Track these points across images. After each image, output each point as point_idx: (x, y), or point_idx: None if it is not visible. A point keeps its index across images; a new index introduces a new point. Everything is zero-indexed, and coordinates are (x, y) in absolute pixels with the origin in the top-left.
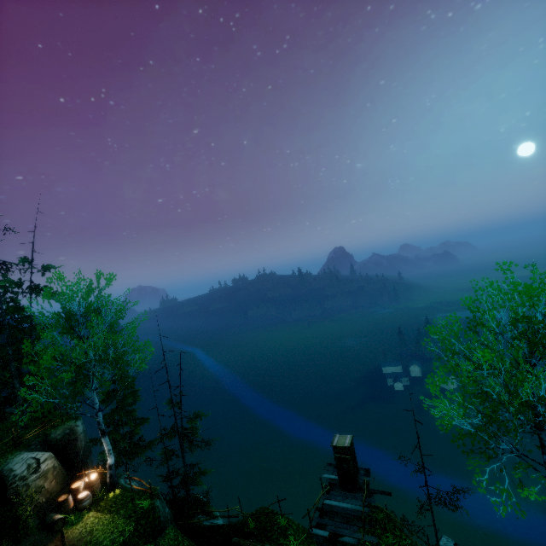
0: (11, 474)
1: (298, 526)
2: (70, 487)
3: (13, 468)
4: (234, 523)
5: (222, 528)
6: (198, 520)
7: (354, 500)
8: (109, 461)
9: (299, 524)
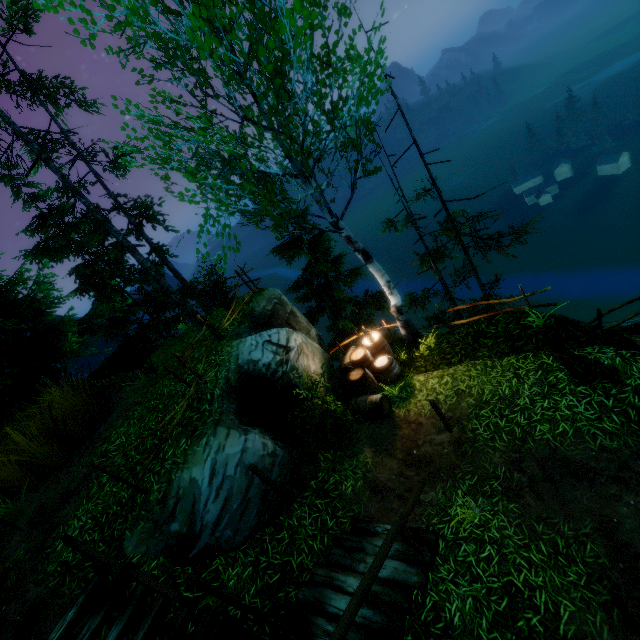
0: (259, 366)
1: None
2: (350, 361)
3: (253, 359)
4: None
5: None
6: (619, 322)
7: None
8: (395, 302)
9: None
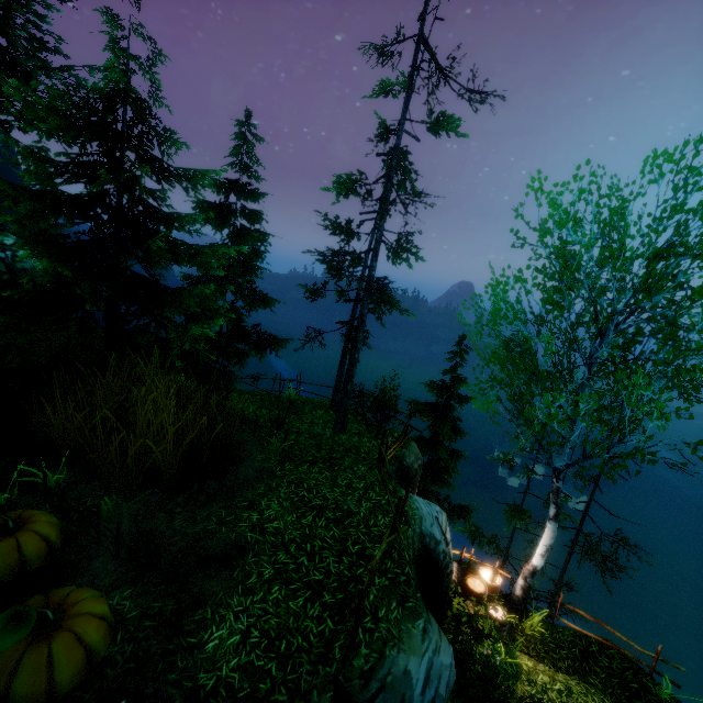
0: (441, 550)
1: None
2: (469, 587)
3: (436, 535)
4: None
5: None
6: None
7: None
8: (538, 564)
9: None
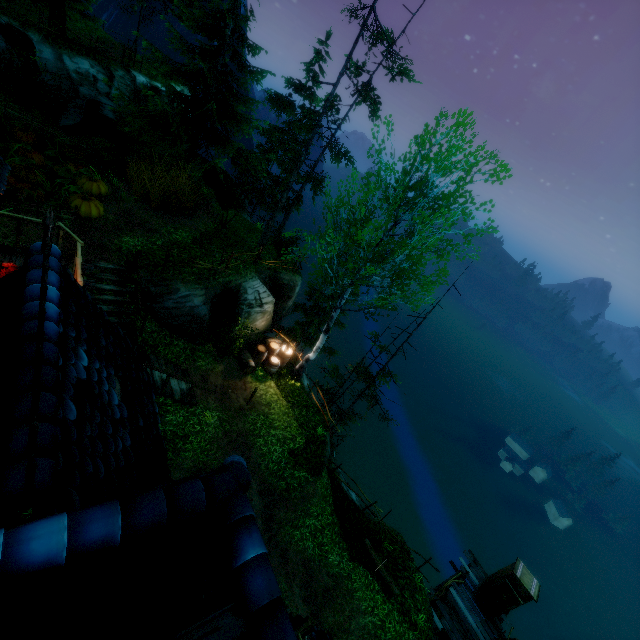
0: (244, 295)
1: (426, 598)
2: (269, 343)
3: (247, 290)
4: (366, 514)
5: (358, 511)
6: (341, 479)
7: (481, 625)
8: (311, 356)
9: (427, 596)
